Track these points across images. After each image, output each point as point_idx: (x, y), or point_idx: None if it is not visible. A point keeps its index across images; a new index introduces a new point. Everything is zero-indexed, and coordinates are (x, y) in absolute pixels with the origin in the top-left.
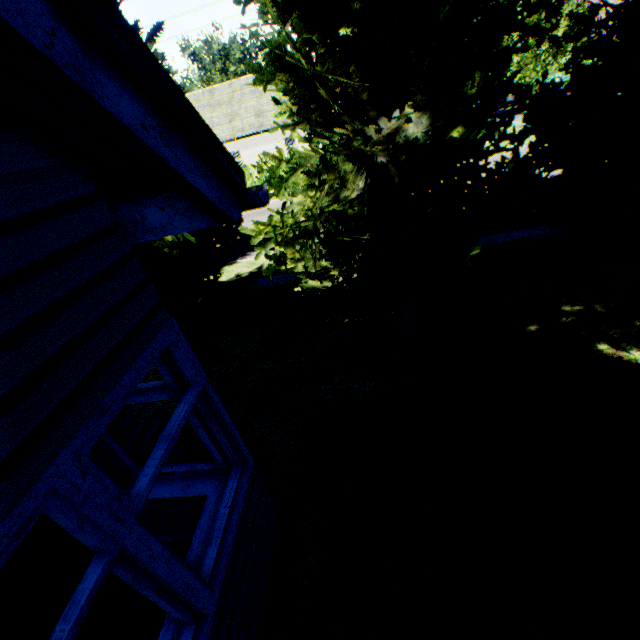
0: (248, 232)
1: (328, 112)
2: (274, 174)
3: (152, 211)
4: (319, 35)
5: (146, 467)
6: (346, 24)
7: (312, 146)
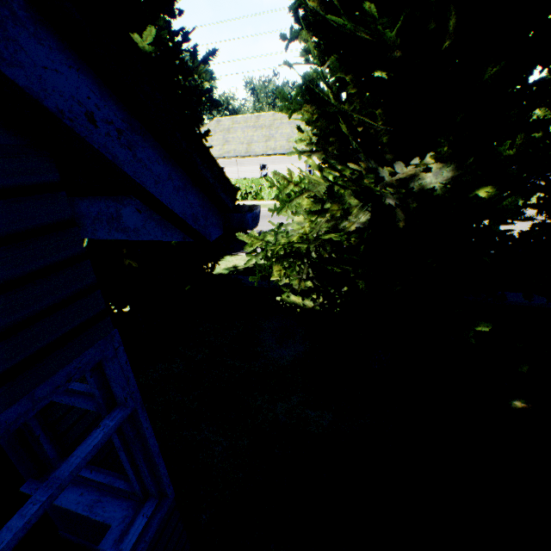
0: (244, 239)
1: (345, 147)
2: (280, 193)
3: (129, 211)
4: (353, 76)
5: (69, 459)
6: (382, 68)
7: (323, 174)
